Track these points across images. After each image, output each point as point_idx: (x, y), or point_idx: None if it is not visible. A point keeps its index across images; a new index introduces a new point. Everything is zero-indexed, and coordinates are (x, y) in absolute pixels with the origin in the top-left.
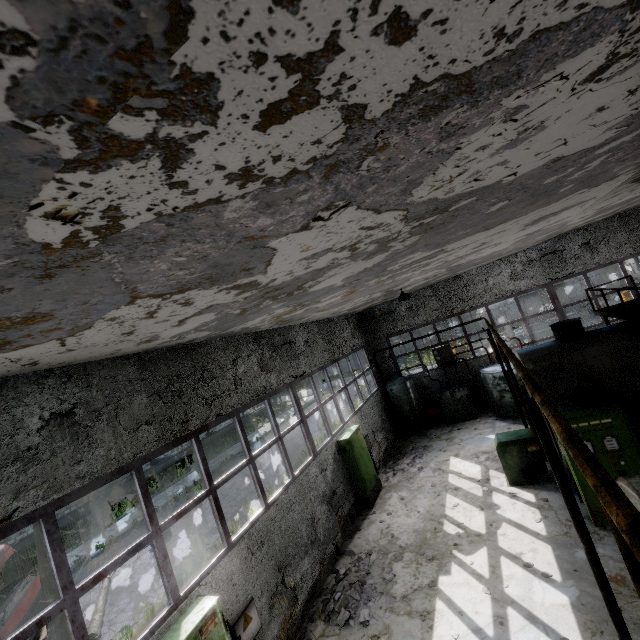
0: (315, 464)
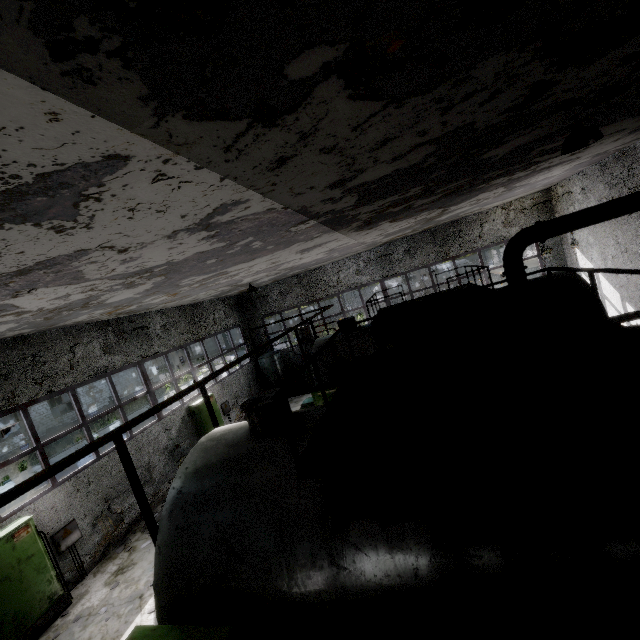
0: (159, 425)
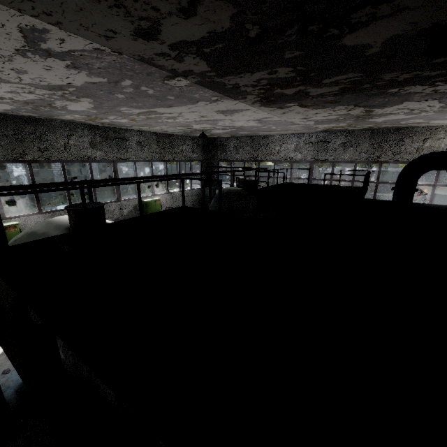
0: (116, 204)
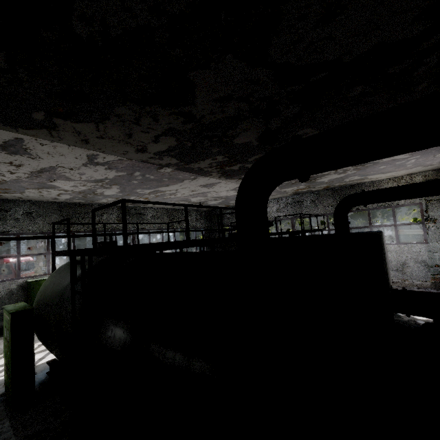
0: None
